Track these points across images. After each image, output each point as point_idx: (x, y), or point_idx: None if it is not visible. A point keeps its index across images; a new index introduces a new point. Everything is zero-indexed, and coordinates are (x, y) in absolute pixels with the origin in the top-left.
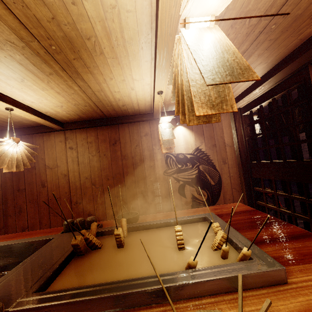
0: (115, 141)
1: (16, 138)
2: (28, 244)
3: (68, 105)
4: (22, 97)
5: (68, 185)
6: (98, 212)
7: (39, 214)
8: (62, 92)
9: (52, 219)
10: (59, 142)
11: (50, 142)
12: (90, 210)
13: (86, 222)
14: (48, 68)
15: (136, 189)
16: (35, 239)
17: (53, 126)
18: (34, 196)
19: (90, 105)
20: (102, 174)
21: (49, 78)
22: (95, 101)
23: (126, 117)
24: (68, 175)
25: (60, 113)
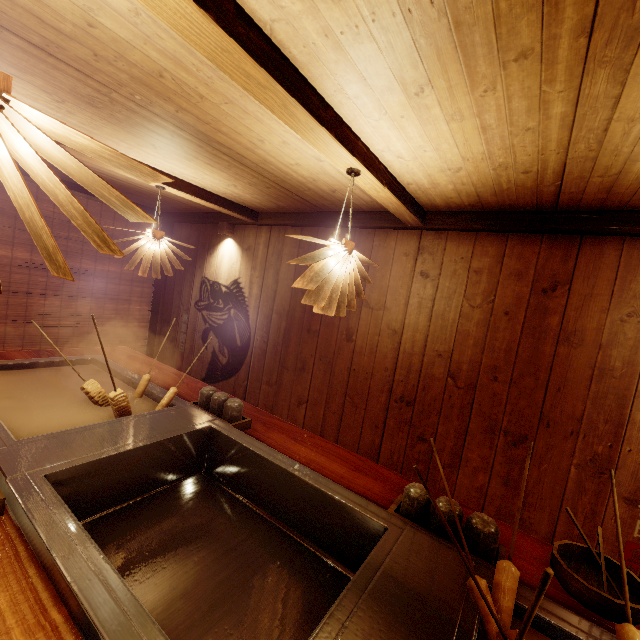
0: (553, 283)
1: (350, 242)
2: (330, 501)
3: (478, 166)
4: (385, 143)
5: (395, 357)
6: (442, 443)
7: (329, 388)
8: (496, 127)
9: (347, 407)
10: (402, 254)
11: (384, 252)
12: (425, 429)
13: (469, 528)
14: (533, 28)
15: (577, 441)
16: (344, 498)
17: (405, 219)
18: (329, 351)
19: (543, 170)
20: (483, 360)
21: (500, 76)
22: (575, 156)
23: (626, 216)
24: (399, 334)
25: (438, 187)
